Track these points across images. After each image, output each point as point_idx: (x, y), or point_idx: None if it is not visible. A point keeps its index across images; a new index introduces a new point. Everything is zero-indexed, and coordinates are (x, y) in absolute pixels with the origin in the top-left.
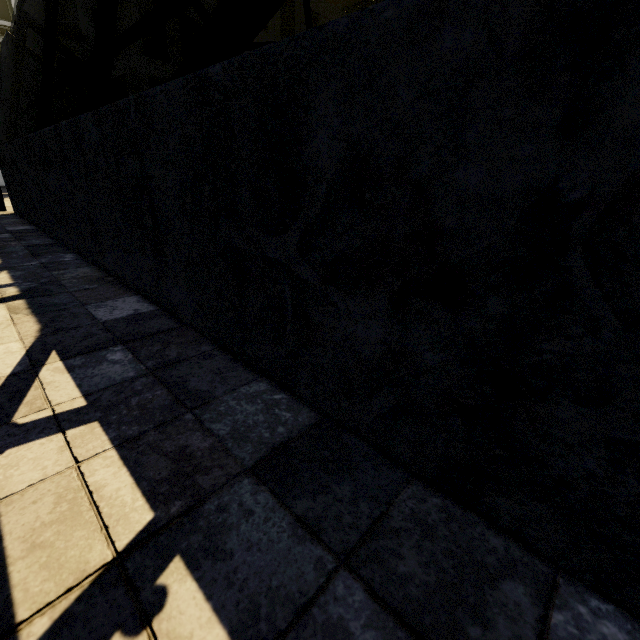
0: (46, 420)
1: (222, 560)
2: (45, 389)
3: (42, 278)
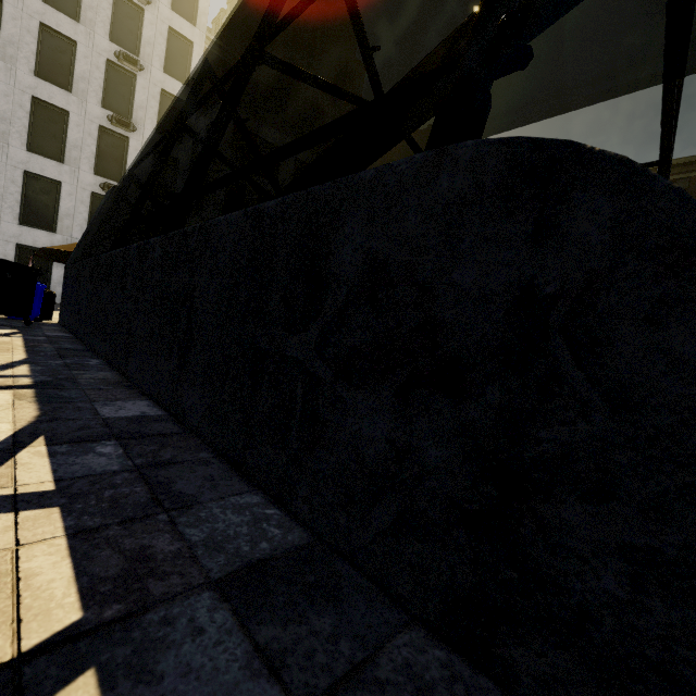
0: (3, 498)
1: (146, 683)
2: (17, 469)
3: (60, 374)
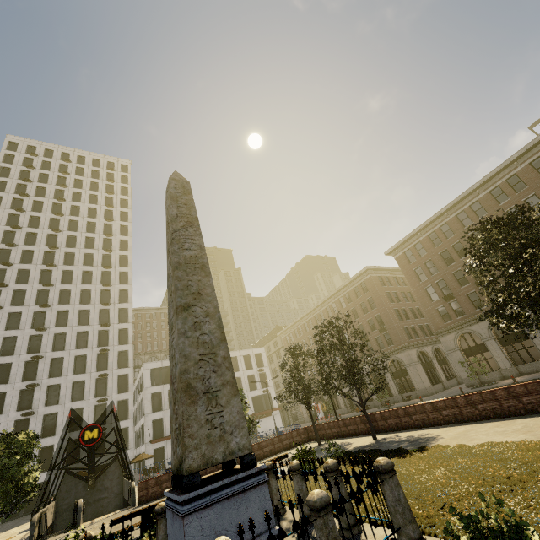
0: None
1: None
2: None
3: None
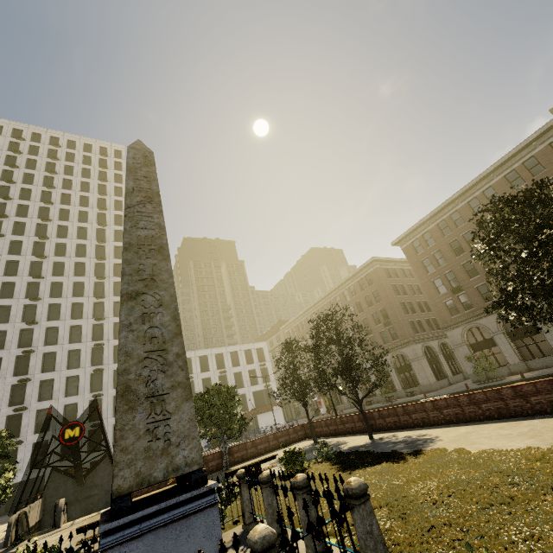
0: None
1: None
2: None
3: None
